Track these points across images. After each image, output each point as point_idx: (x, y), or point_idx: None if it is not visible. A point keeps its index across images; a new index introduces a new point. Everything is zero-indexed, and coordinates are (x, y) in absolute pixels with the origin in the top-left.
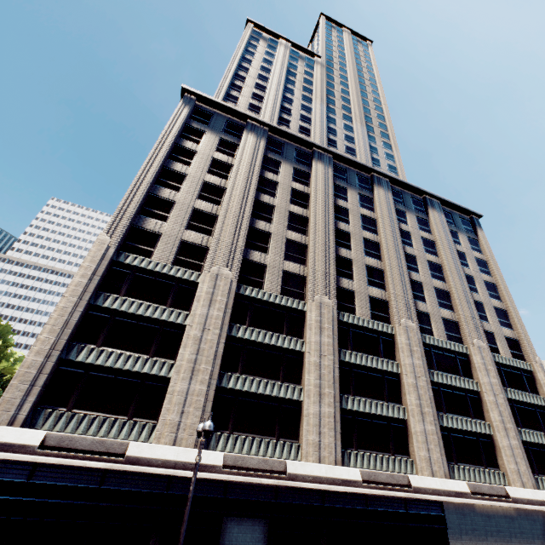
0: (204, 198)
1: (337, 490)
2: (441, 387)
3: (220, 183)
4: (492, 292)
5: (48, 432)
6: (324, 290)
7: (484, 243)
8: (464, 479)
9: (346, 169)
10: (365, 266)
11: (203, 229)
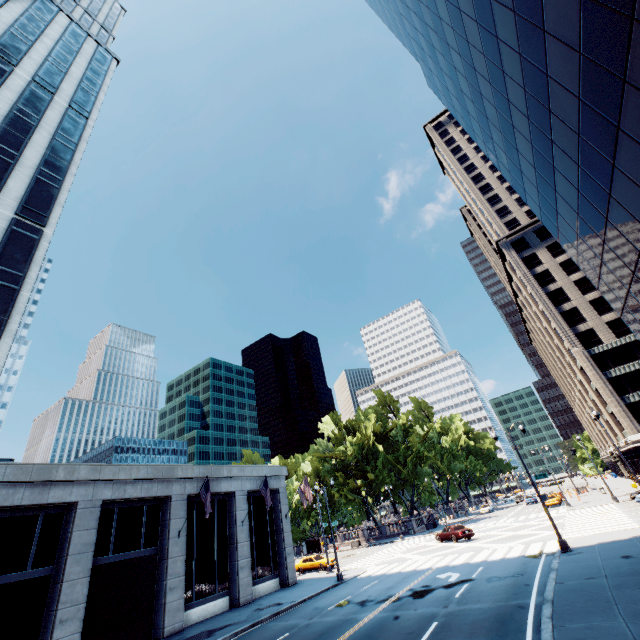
0: (585, 291)
1: None
2: None
3: (582, 275)
4: None
5: None
6: None
7: None
8: None
9: None
10: None
11: (607, 308)
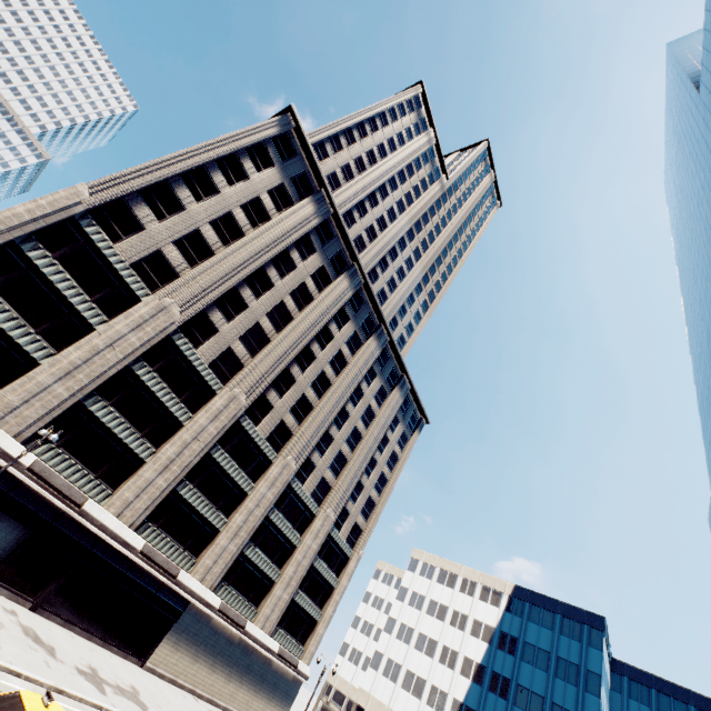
0: (217, 228)
1: (114, 545)
2: (272, 525)
3: (244, 226)
4: (380, 484)
5: None
6: (249, 389)
7: (410, 444)
8: (224, 598)
9: (365, 302)
10: (302, 394)
11: (189, 255)
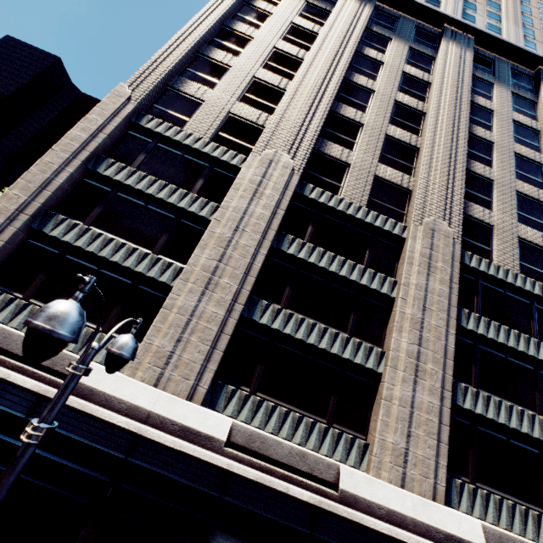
0: (271, 69)
1: None
2: None
3: (296, 53)
4: None
5: None
6: (442, 213)
7: None
8: None
9: (493, 60)
10: (515, 195)
11: (262, 105)
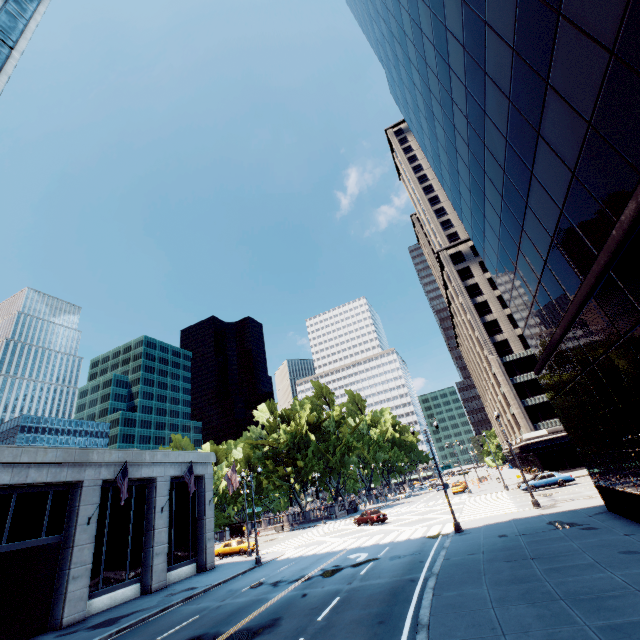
0: (505, 306)
1: None
2: None
3: None
4: None
5: (545, 429)
6: None
7: None
8: None
9: None
10: None
11: None
